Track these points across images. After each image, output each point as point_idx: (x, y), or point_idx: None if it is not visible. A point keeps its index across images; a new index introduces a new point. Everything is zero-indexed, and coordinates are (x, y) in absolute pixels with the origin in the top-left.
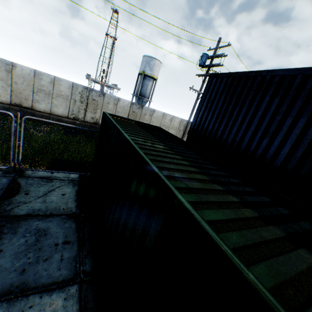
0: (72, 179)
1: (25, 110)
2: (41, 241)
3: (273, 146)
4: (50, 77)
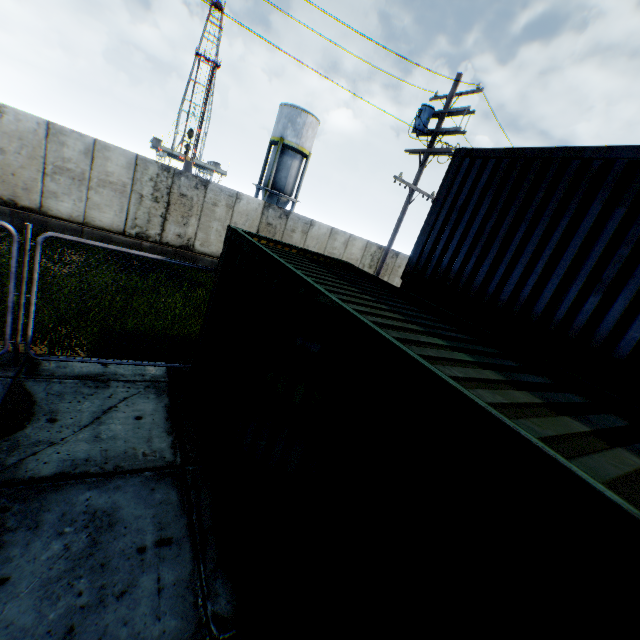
0: (152, 378)
1: (25, 215)
2: (103, 543)
3: (613, 311)
4: (84, 140)
